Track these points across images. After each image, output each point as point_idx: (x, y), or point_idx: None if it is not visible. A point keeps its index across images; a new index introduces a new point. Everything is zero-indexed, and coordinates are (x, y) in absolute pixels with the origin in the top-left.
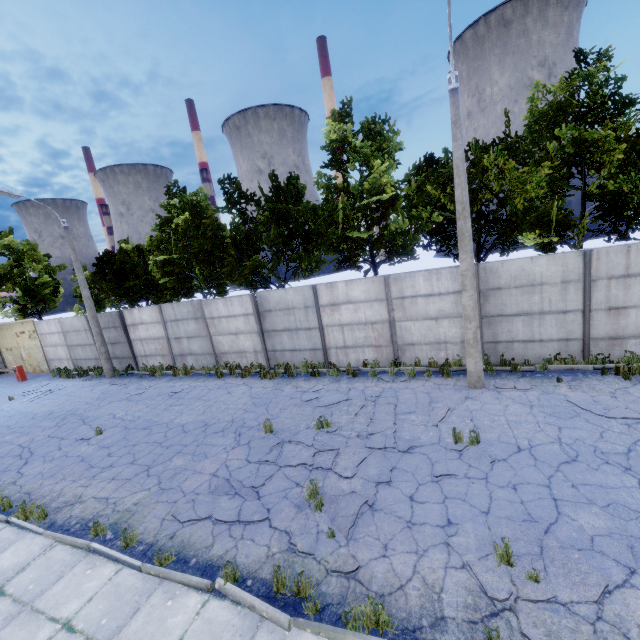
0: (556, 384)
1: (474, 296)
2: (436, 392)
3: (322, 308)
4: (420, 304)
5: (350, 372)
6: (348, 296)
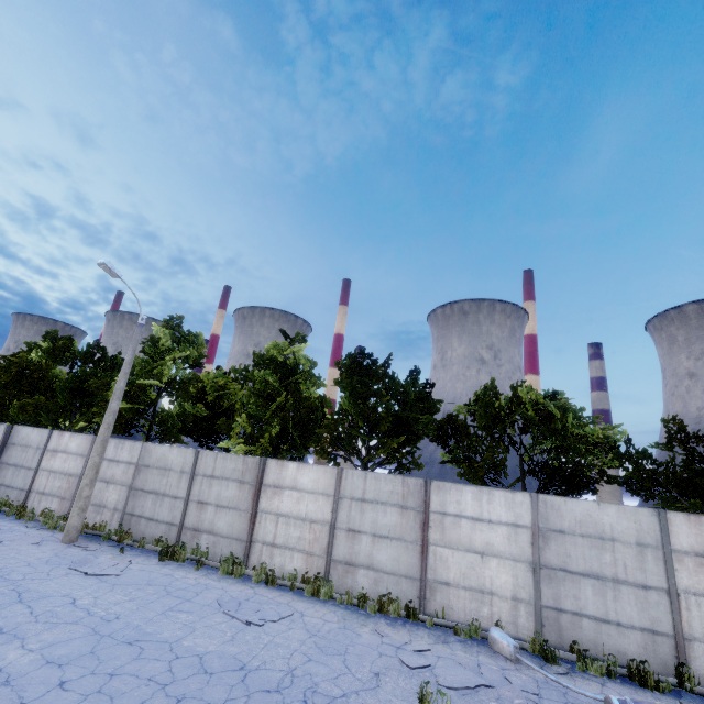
0: (117, 553)
1: (95, 458)
2: (29, 536)
3: (47, 452)
4: (104, 466)
5: (22, 515)
6: (67, 446)
